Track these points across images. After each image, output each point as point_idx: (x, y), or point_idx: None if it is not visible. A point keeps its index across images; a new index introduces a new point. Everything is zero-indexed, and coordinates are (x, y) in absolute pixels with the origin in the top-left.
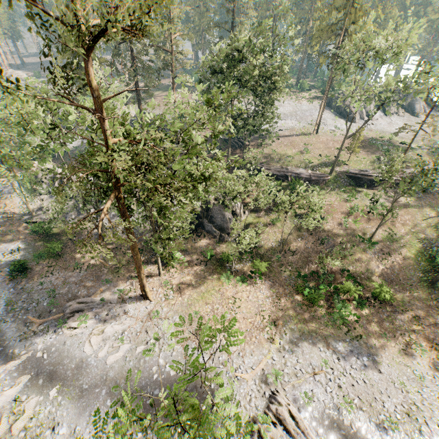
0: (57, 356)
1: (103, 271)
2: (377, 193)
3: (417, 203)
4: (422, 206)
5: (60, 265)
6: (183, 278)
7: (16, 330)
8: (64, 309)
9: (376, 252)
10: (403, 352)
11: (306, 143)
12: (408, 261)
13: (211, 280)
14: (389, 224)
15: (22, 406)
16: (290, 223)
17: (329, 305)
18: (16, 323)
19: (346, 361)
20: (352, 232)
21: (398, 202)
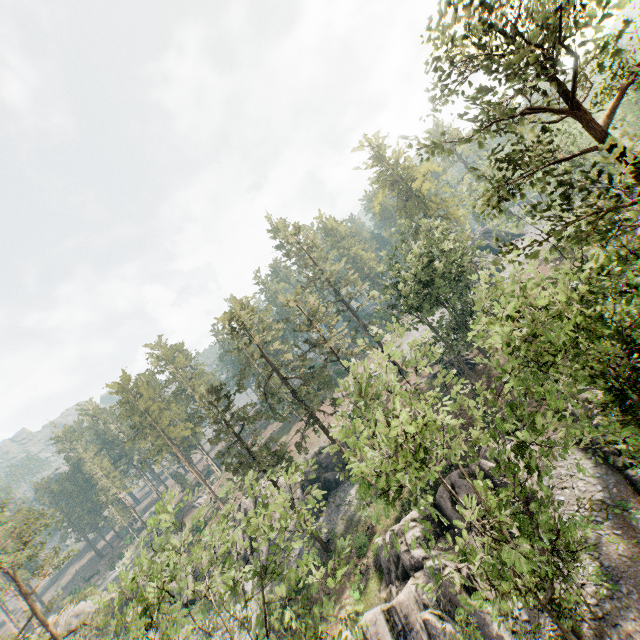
0: None
1: None
2: None
3: None
4: None
5: None
6: None
7: None
8: None
9: None
10: None
11: None
12: None
13: None
14: None
15: None
16: None
17: None
18: None
19: None
20: None
21: None
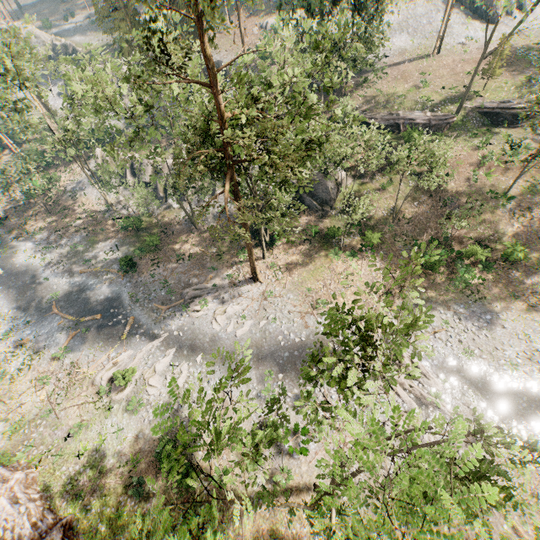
0: (191, 333)
1: (206, 260)
2: (521, 131)
3: None
4: None
5: (162, 258)
6: (288, 258)
7: (147, 316)
8: (182, 296)
9: (512, 208)
10: (531, 309)
11: (423, 72)
12: None
13: (318, 258)
14: (533, 172)
15: (178, 369)
16: (404, 186)
17: (450, 271)
18: (144, 311)
19: (467, 320)
20: (482, 188)
21: None
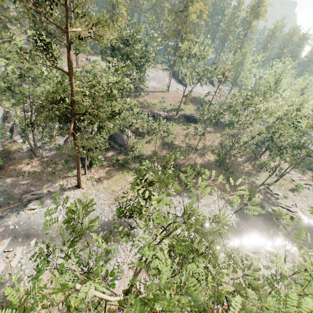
0: (26, 225)
1: (42, 176)
2: (198, 126)
3: (214, 131)
4: (216, 132)
5: (4, 174)
6: (101, 174)
7: None
8: (20, 200)
9: (198, 154)
10: (209, 194)
11: (163, 97)
12: (211, 157)
13: (118, 174)
14: (203, 141)
15: (13, 253)
16: (158, 141)
17: (179, 179)
18: None
19: (187, 200)
20: (188, 145)
21: (207, 130)
